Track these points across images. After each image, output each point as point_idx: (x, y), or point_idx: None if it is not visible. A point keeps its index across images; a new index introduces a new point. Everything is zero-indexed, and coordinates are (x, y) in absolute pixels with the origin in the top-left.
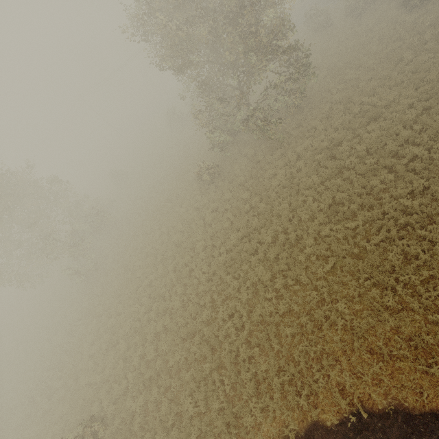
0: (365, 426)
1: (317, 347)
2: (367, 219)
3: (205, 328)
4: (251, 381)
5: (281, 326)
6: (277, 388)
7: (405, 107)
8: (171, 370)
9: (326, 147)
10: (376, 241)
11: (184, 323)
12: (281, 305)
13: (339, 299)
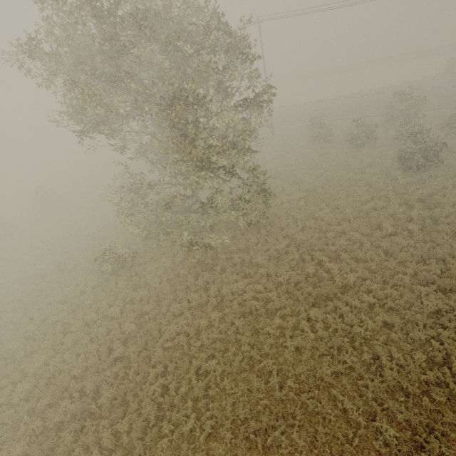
0: None
1: None
2: None
3: None
4: None
5: None
6: None
7: (364, 305)
8: None
9: (256, 307)
10: None
11: None
12: None
13: None
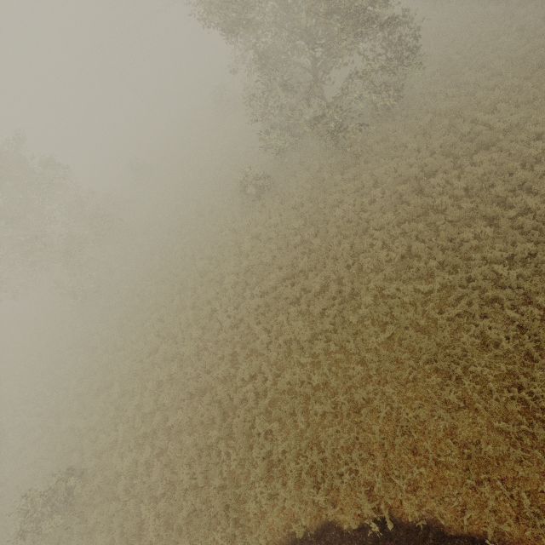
0: (388, 538)
1: (350, 434)
2: (446, 283)
3: (219, 387)
4: (264, 459)
5: (311, 401)
6: (293, 474)
7: (531, 137)
8: (171, 429)
9: (414, 176)
10: (451, 315)
11: (195, 375)
12: (316, 375)
13: (390, 380)
